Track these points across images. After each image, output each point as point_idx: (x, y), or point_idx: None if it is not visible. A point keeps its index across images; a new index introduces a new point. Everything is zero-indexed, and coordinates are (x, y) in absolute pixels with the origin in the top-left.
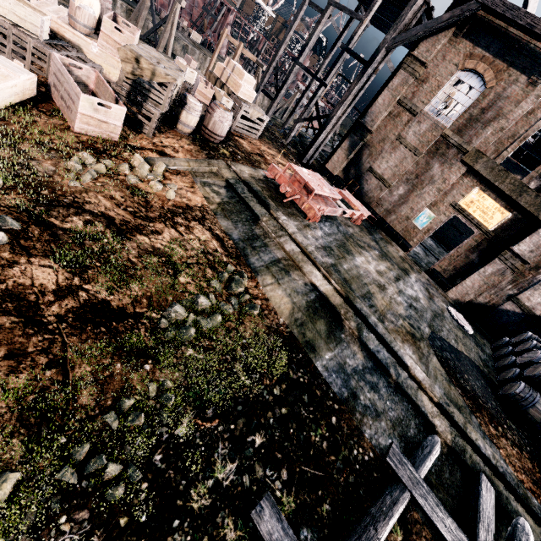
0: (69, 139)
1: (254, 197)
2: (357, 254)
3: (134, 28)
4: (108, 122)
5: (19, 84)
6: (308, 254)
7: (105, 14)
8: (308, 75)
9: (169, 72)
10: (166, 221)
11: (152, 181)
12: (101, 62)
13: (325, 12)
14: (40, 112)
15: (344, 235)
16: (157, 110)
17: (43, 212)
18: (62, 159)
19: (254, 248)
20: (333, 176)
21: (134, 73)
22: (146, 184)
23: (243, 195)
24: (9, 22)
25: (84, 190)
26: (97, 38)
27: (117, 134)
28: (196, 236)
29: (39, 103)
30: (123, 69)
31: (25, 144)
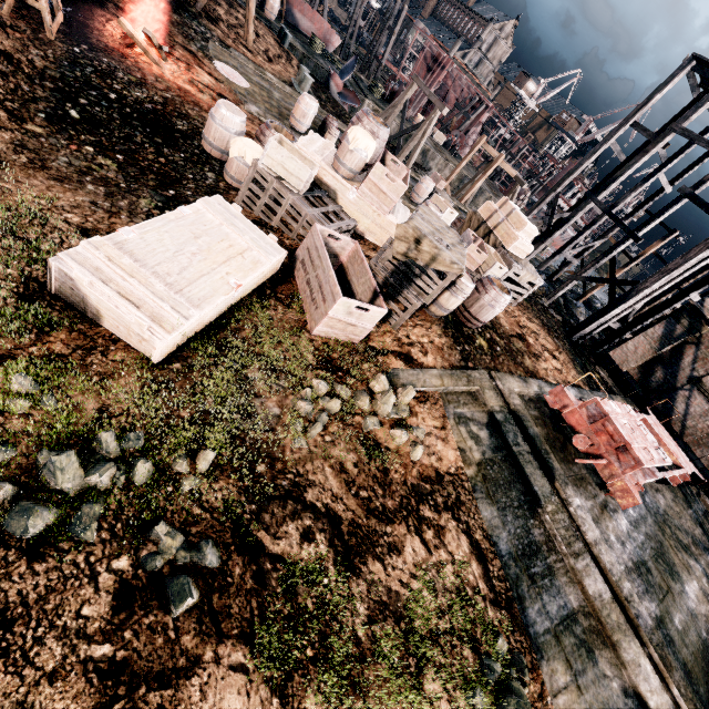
0: (303, 348)
1: (526, 442)
2: (685, 571)
3: (403, 167)
4: (357, 324)
5: (267, 268)
6: (624, 601)
7: (378, 158)
8: (598, 209)
9: (454, 254)
10: (409, 518)
11: (397, 429)
12: (354, 209)
13: (661, 139)
14: (278, 300)
15: (656, 518)
16: (419, 300)
17: (253, 516)
18: (291, 389)
19: (533, 580)
20: (620, 372)
21: (407, 255)
22: (386, 430)
23: (515, 449)
24: (273, 174)
25: (310, 455)
26: (357, 179)
27: (361, 336)
28: (448, 551)
29: (278, 284)
30: (394, 248)
31: (254, 367)
